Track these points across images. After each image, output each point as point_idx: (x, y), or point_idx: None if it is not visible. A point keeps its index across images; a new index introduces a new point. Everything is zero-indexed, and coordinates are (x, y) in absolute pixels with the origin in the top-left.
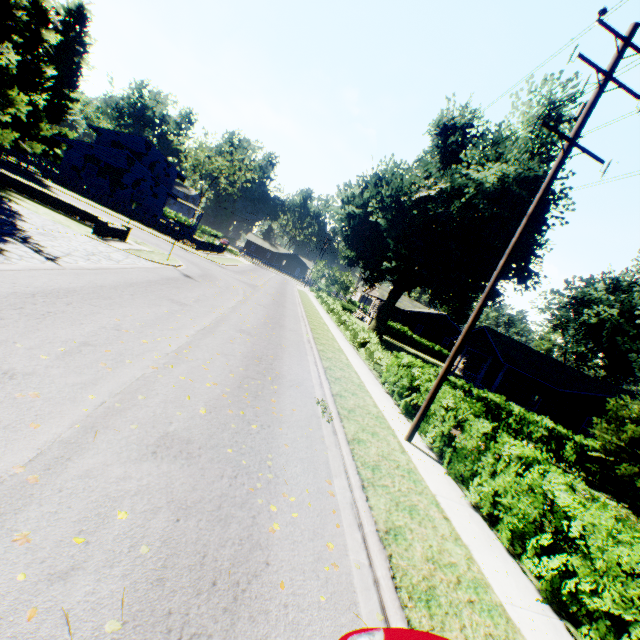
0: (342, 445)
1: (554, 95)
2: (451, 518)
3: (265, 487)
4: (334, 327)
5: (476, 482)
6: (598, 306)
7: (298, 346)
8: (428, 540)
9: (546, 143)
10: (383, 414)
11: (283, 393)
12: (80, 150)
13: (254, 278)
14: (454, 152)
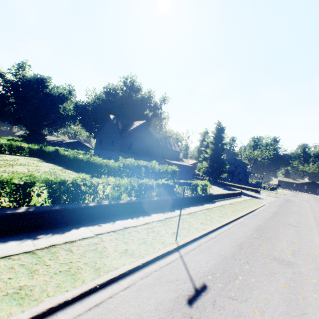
0: None
1: None
2: None
3: None
4: None
5: None
6: None
7: None
8: None
9: None
10: None
11: None
12: None
13: (300, 198)
14: None
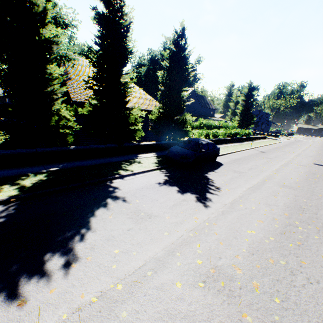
0: None
1: None
2: None
3: None
4: None
5: None
6: None
7: None
8: None
9: None
10: None
11: None
12: None
13: (311, 140)
14: None
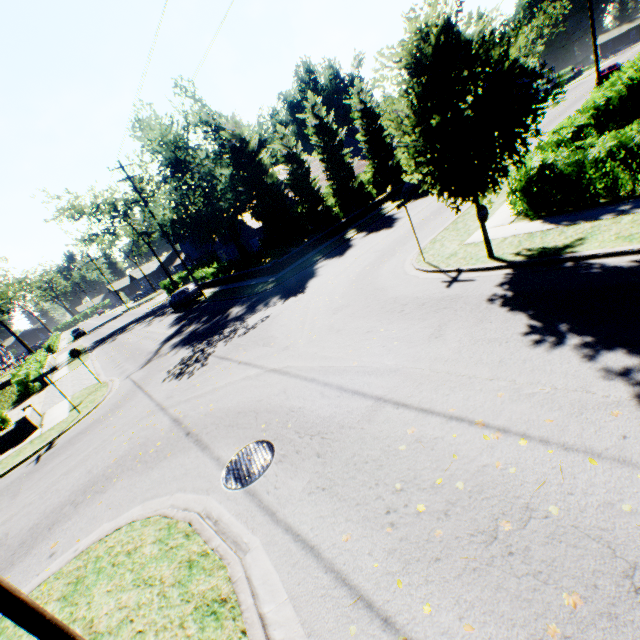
0: None
1: None
2: None
3: None
4: None
5: None
6: None
7: None
8: None
9: None
10: None
11: None
12: None
13: None
14: None
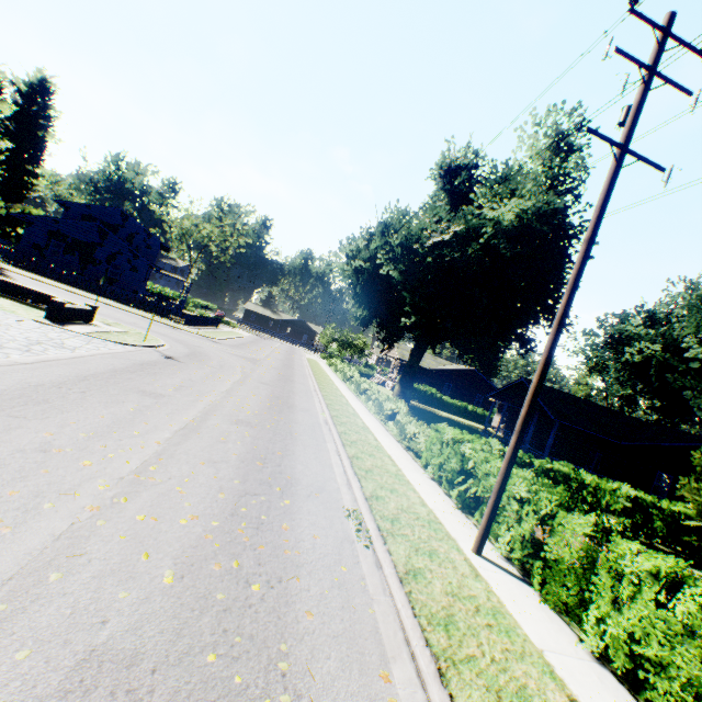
0: (393, 589)
1: (560, 126)
2: (579, 697)
3: None
4: (354, 398)
5: (593, 617)
6: (638, 342)
7: (313, 431)
8: None
9: (559, 175)
10: (435, 515)
11: (298, 510)
12: (42, 226)
13: (255, 351)
14: (462, 193)
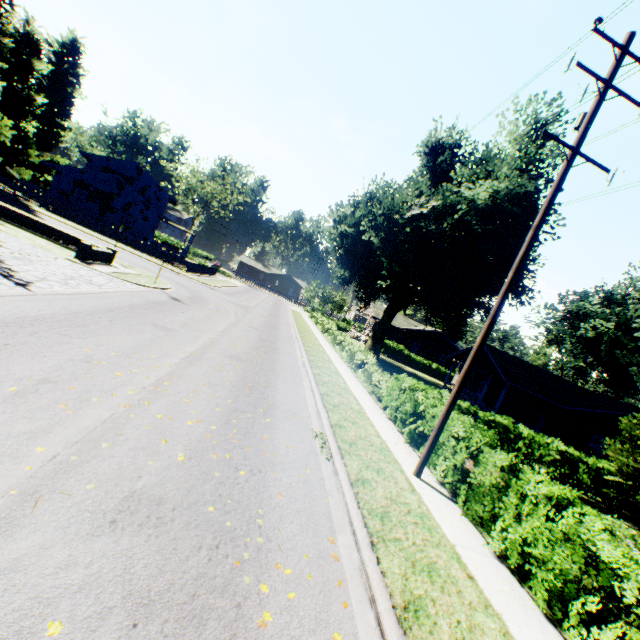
0: (345, 489)
1: (539, 114)
2: (476, 576)
3: (254, 557)
4: (329, 348)
5: (499, 527)
6: (594, 320)
7: (292, 370)
8: (455, 613)
9: (534, 160)
10: (387, 445)
11: (276, 427)
12: (69, 175)
13: (246, 299)
14: (444, 171)
